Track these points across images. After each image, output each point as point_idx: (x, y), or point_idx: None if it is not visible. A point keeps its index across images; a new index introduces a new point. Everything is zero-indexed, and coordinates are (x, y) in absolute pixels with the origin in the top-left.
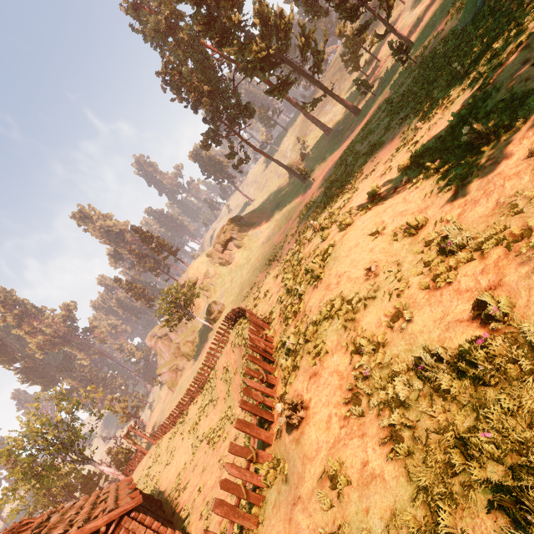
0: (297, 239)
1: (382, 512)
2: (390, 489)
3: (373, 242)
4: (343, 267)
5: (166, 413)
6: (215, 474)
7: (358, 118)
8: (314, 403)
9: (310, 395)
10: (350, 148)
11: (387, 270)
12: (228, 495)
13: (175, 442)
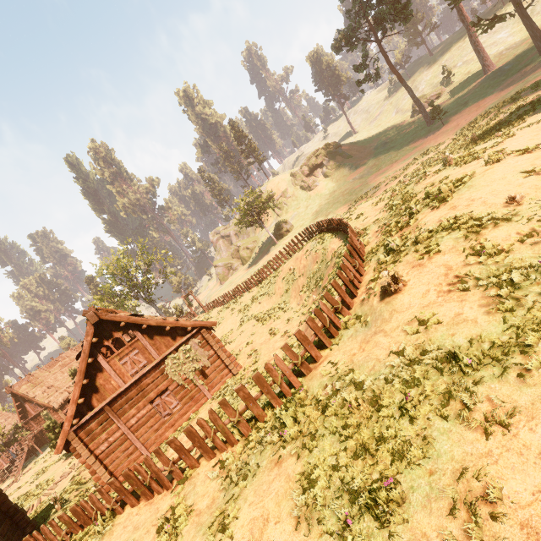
0: (401, 181)
1: (468, 336)
2: (480, 326)
3: (524, 179)
4: (479, 193)
5: (213, 297)
6: (265, 337)
7: (540, 58)
8: (413, 282)
9: (410, 277)
10: (513, 94)
11: (533, 202)
12: (278, 348)
13: (225, 314)
